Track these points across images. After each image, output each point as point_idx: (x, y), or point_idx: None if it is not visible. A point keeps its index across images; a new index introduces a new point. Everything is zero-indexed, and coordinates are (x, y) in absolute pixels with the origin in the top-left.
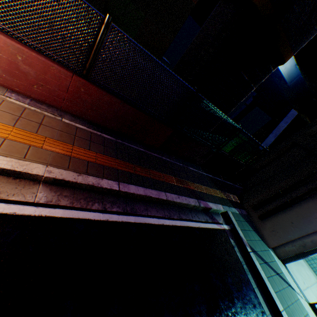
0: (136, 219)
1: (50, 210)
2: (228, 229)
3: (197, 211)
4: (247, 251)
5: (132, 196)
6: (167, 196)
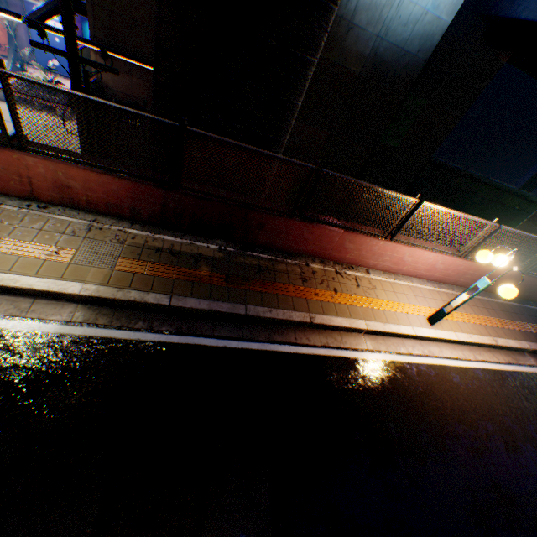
0: None
1: None
2: None
3: None
4: None
5: None
6: None
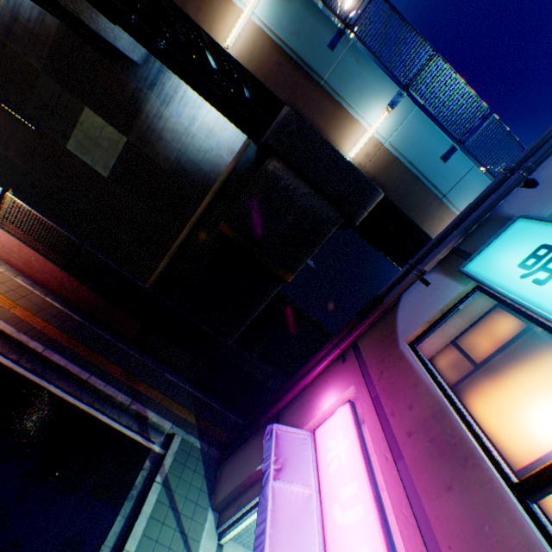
0: (39, 380)
1: None
2: (160, 452)
3: (127, 412)
4: (155, 479)
5: (53, 364)
6: (90, 378)
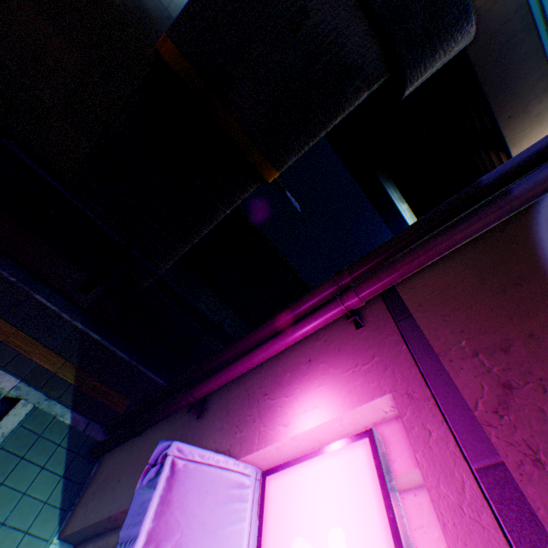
0: None
1: None
2: None
3: None
4: None
5: None
6: None
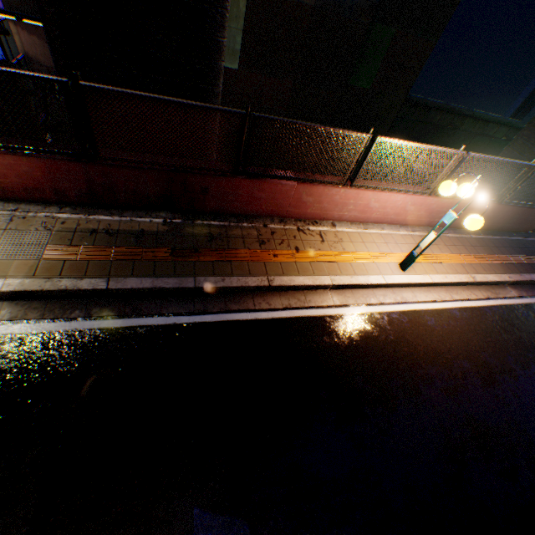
0: None
1: (522, 299)
2: None
3: None
4: None
5: None
6: None
